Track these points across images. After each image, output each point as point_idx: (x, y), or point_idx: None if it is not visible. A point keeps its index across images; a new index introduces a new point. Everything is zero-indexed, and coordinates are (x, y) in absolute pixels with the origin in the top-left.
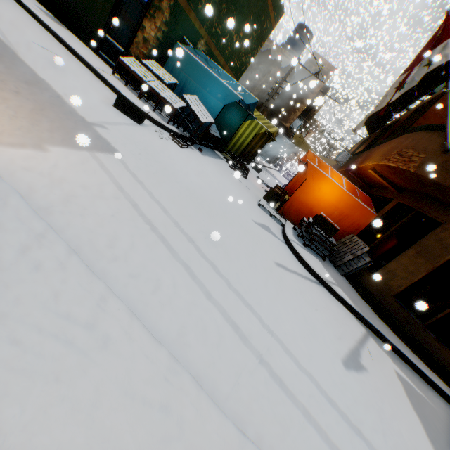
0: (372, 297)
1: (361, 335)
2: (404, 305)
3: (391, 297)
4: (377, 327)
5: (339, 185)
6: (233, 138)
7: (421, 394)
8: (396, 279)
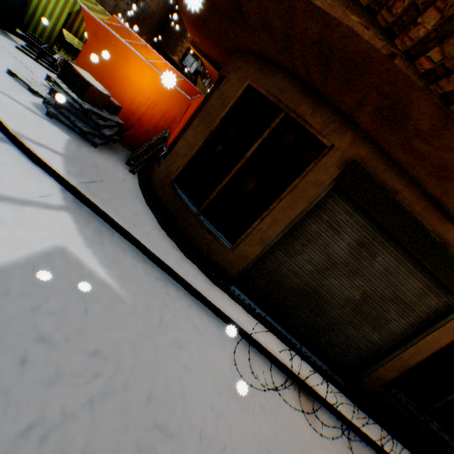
0: (154, 192)
1: (21, 198)
2: (185, 193)
3: (170, 185)
4: (102, 206)
5: (134, 51)
6: (41, 21)
7: (110, 284)
8: (178, 160)
